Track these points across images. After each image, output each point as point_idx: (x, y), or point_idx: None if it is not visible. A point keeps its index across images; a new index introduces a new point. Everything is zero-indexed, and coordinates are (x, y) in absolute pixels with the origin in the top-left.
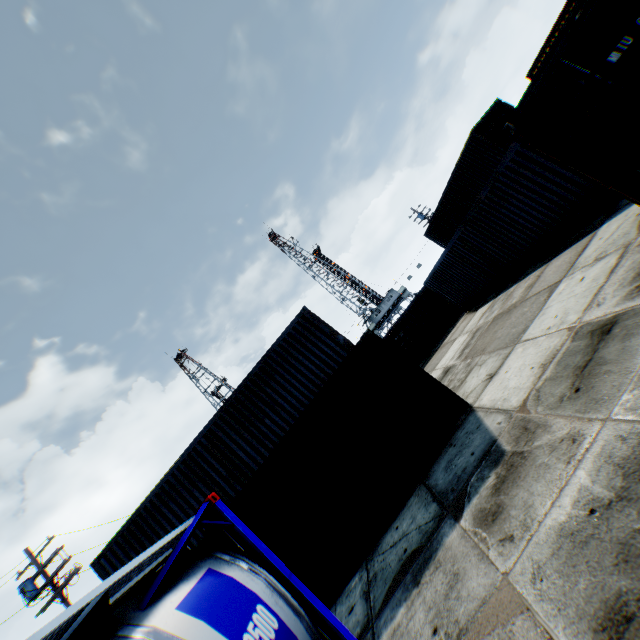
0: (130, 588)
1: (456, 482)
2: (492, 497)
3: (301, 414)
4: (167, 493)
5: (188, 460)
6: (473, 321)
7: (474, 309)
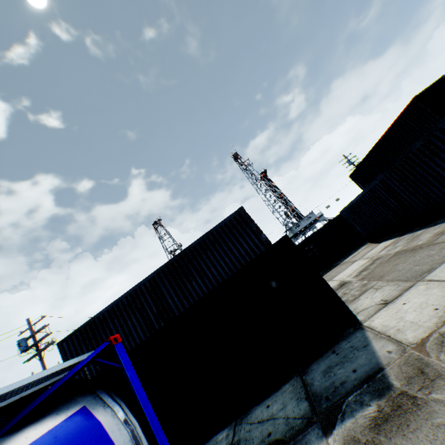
0: (15, 400)
1: (332, 391)
2: (369, 431)
3: (215, 287)
4: (115, 312)
5: (134, 294)
6: (374, 250)
7: (377, 241)
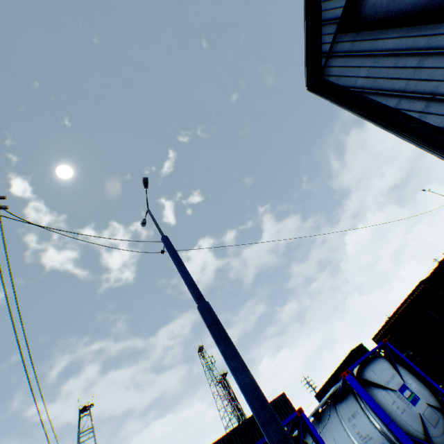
0: None
1: None
2: None
3: None
4: None
5: None
6: None
7: None
